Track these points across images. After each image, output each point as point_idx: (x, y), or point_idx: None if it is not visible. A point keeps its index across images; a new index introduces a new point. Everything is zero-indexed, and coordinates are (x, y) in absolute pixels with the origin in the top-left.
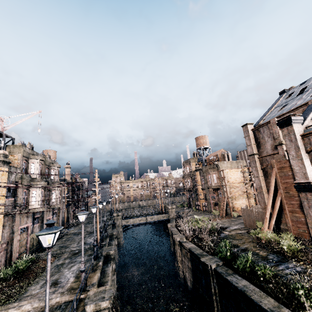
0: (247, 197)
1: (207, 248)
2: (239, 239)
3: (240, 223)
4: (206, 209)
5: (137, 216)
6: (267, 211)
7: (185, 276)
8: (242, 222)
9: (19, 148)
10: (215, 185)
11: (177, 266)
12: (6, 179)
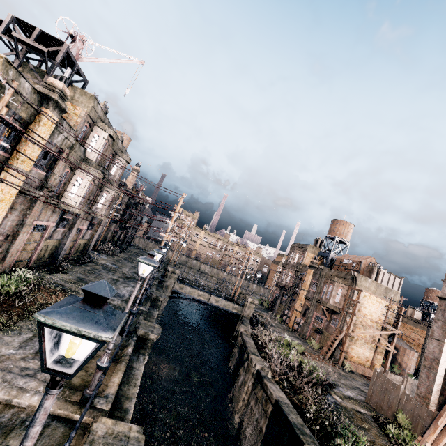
0: (376, 350)
1: (309, 419)
2: (362, 426)
3: (356, 388)
4: (299, 329)
5: (196, 286)
6: (445, 415)
7: (241, 430)
8: (358, 386)
9: (88, 99)
10: (334, 304)
11: (231, 401)
12: (48, 135)
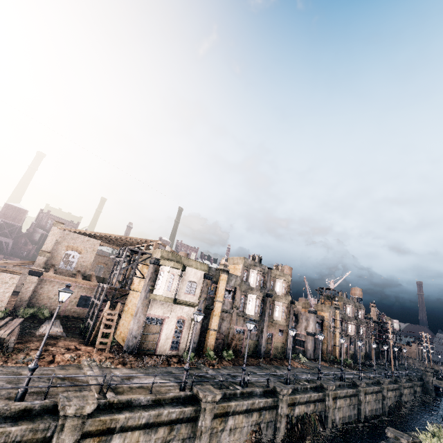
0: None
1: None
2: None
3: None
4: None
5: None
6: None
7: None
8: None
9: (341, 298)
10: None
11: None
12: (338, 316)
